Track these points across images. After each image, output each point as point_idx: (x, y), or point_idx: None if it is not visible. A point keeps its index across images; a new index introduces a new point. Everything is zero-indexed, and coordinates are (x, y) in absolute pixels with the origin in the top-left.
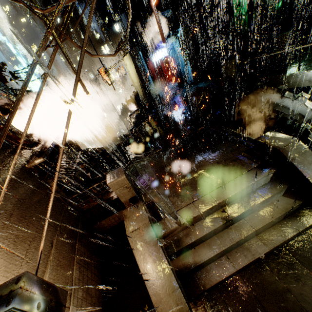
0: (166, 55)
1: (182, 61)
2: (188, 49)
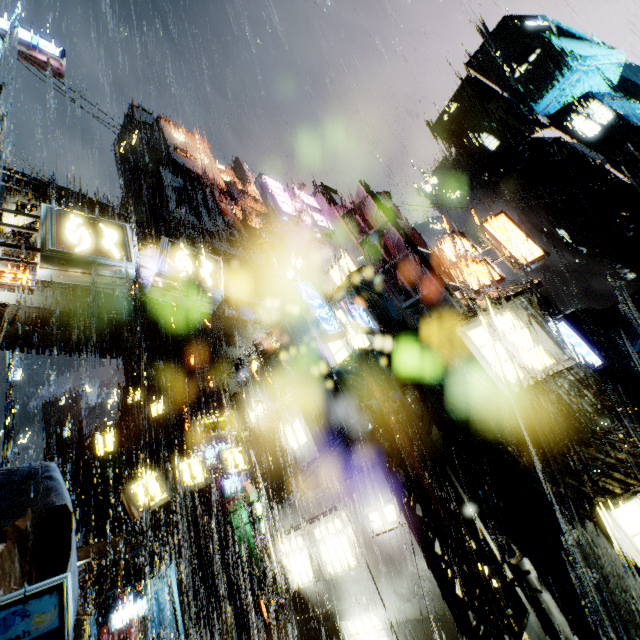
0: (142, 614)
1: (171, 622)
2: (183, 598)
